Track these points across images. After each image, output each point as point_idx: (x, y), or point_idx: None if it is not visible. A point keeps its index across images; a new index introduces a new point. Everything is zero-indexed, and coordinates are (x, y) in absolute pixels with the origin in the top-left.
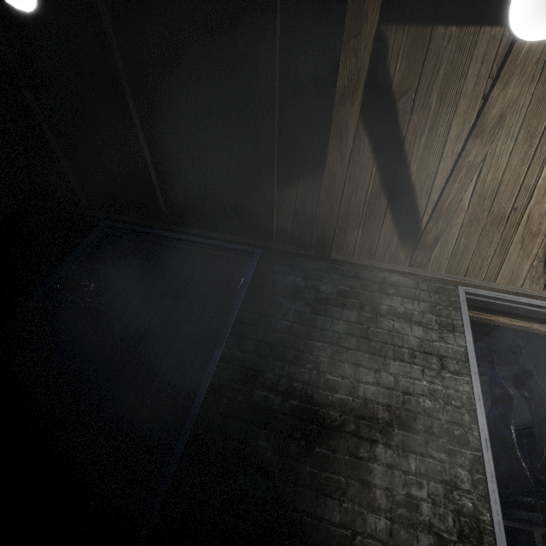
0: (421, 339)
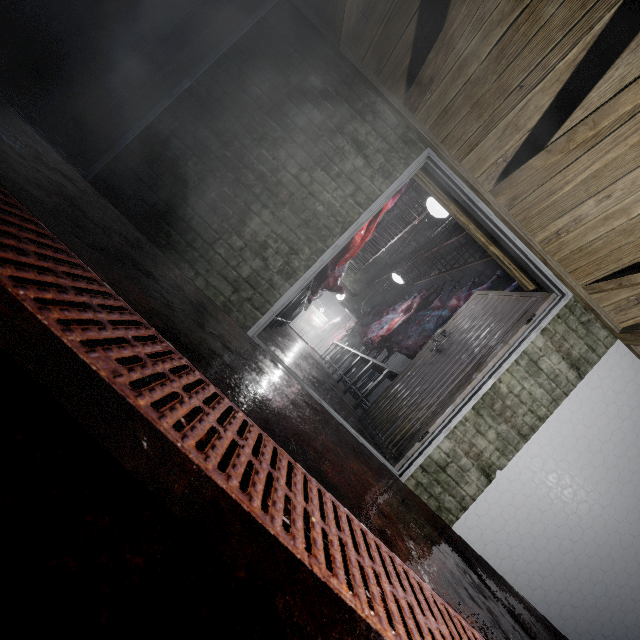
0: (356, 168)
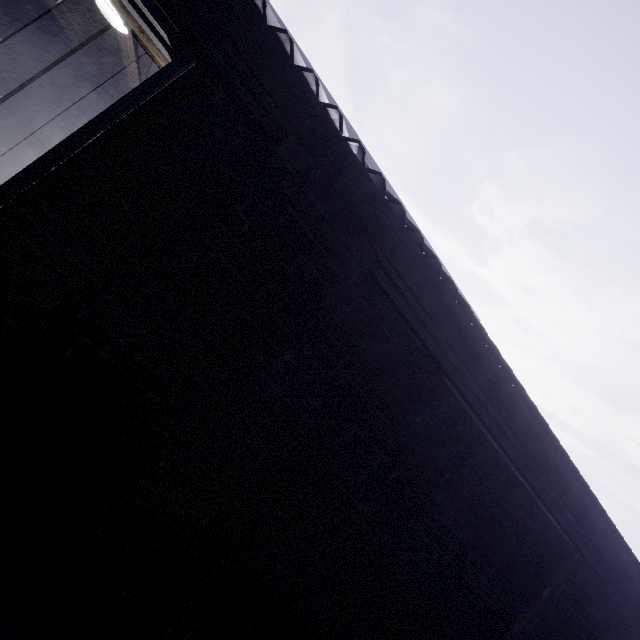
0: None
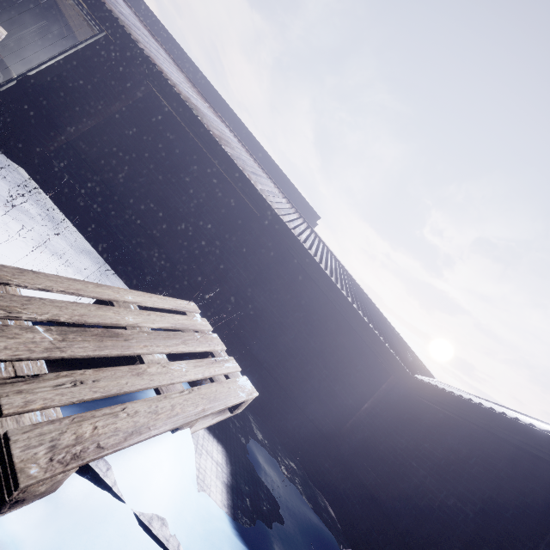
0: None
